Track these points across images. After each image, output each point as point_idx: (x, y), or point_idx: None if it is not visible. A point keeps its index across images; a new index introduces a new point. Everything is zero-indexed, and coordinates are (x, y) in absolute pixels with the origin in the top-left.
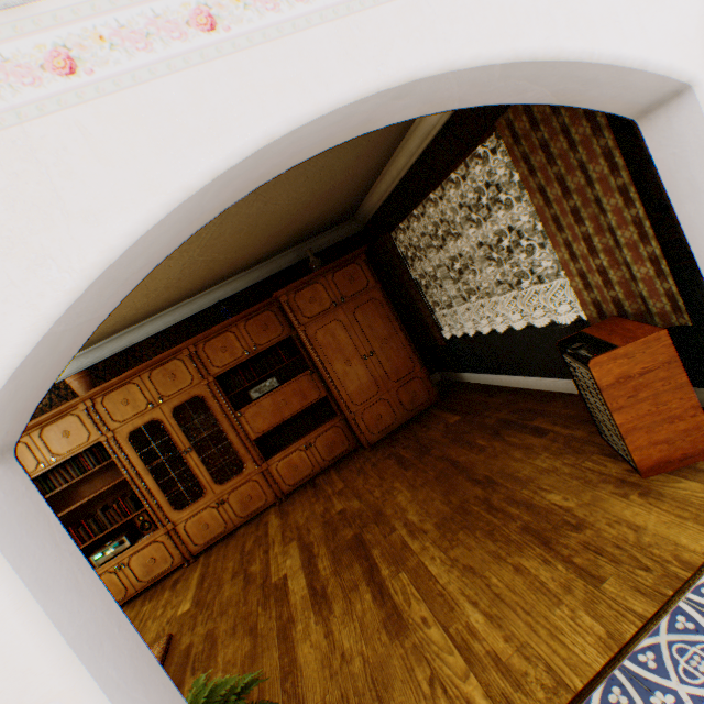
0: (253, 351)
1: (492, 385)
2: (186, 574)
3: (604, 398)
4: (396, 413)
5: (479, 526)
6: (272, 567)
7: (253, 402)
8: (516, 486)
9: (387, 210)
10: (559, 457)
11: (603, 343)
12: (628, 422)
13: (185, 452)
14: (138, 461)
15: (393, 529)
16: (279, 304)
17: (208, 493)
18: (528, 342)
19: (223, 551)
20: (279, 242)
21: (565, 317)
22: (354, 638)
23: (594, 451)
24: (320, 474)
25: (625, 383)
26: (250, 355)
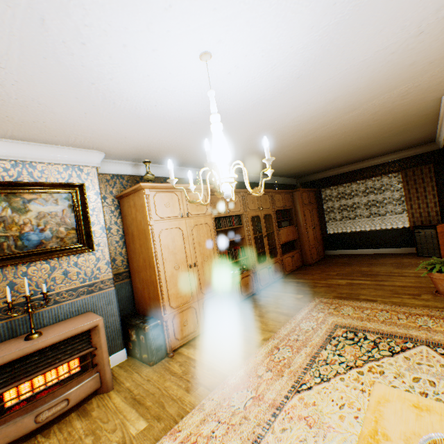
0: (284, 207)
1: (345, 254)
2: (266, 294)
3: (437, 236)
4: (317, 255)
5: (410, 266)
6: (332, 283)
7: (282, 227)
8: (407, 262)
9: (323, 181)
10: (410, 259)
11: (432, 225)
12: (440, 243)
13: (264, 236)
14: (251, 231)
15: (377, 271)
16: (292, 194)
17: (266, 260)
18: (375, 235)
19: (279, 288)
20: (296, 172)
21: (393, 228)
22: (412, 280)
23: (419, 257)
24: (292, 272)
25: (440, 233)
26: (283, 208)
